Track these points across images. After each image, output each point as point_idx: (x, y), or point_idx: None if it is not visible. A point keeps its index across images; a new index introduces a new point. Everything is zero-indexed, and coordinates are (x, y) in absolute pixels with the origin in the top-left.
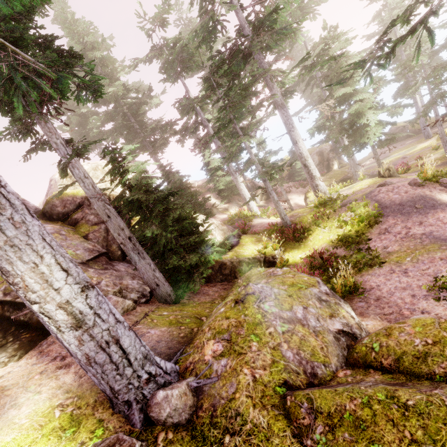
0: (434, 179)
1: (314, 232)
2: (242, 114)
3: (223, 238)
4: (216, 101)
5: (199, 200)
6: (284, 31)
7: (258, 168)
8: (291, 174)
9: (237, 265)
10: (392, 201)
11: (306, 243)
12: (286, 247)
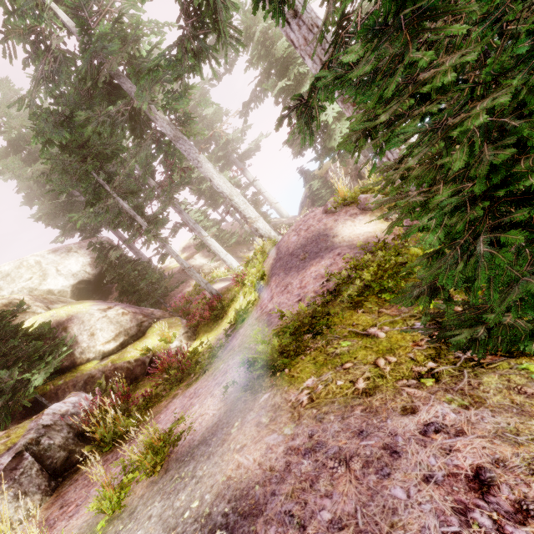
0: (341, 202)
1: (235, 304)
2: (172, 154)
3: (112, 335)
4: (82, 161)
5: (145, 275)
6: (112, 49)
7: (151, 232)
8: (314, 199)
9: (111, 375)
10: (288, 249)
11: (222, 322)
12: (200, 331)
